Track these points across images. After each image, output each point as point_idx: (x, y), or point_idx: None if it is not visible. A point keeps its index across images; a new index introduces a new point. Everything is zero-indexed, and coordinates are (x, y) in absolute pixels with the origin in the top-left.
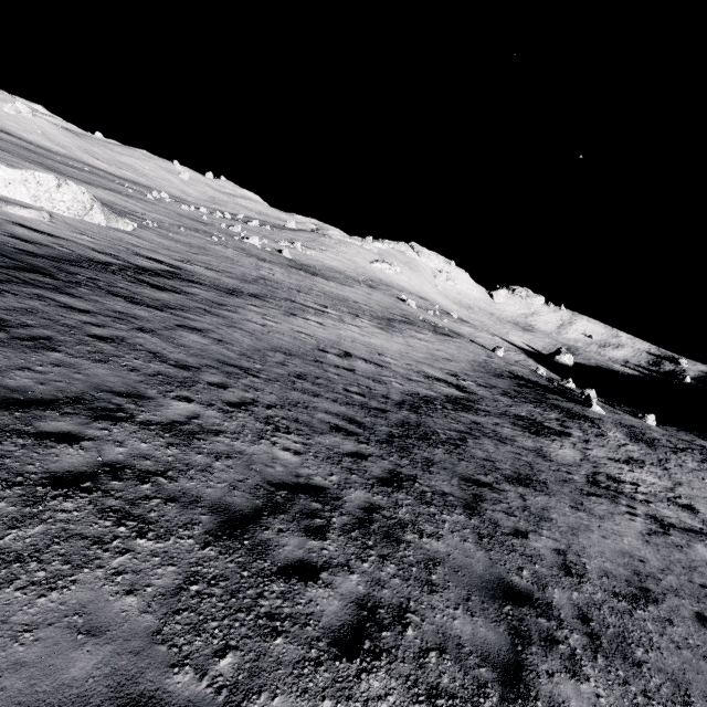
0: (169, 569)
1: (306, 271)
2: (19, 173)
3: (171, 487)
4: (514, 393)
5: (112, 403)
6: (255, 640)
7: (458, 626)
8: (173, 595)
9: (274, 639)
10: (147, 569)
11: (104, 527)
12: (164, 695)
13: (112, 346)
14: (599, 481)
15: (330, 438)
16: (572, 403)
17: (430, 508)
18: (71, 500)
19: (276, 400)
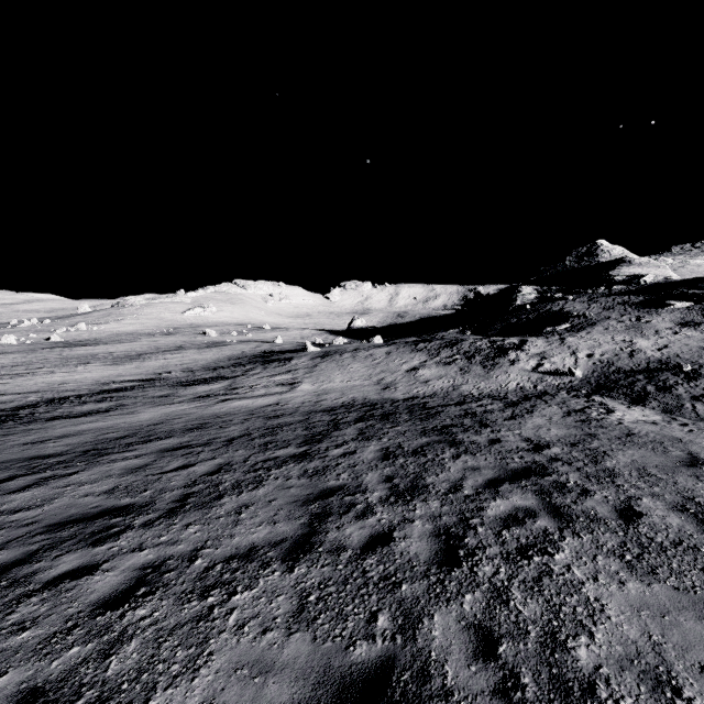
0: None
1: (71, 346)
2: None
3: None
4: (227, 366)
5: None
6: None
7: None
8: None
9: None
10: None
11: None
12: None
13: None
14: (213, 394)
15: None
16: (294, 353)
17: None
18: None
19: None
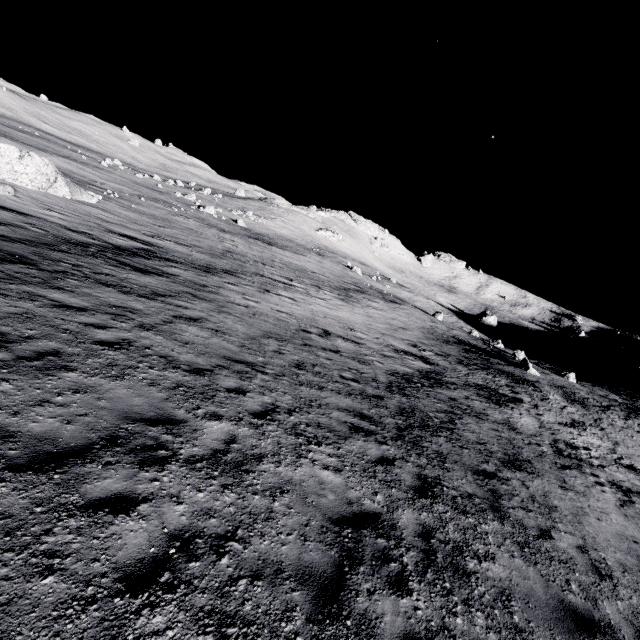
0: None
1: (262, 240)
2: None
3: (249, 555)
4: (466, 361)
5: (148, 437)
6: None
7: None
8: None
9: None
10: None
11: None
12: None
13: (122, 353)
14: (561, 449)
15: (355, 442)
16: (512, 367)
17: (468, 519)
18: (158, 611)
19: (292, 401)
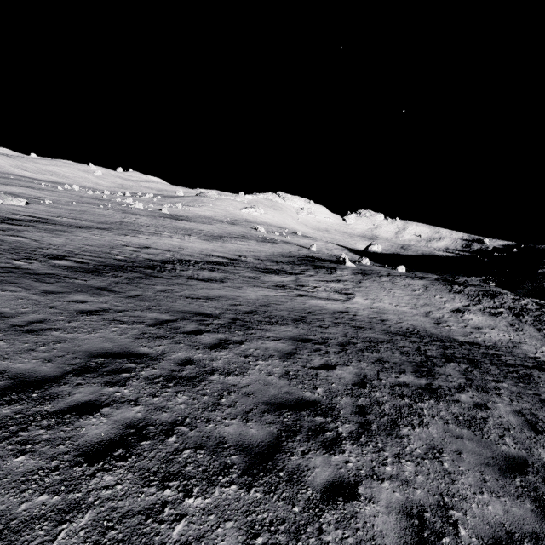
0: None
1: (174, 218)
2: None
3: None
4: (285, 262)
5: None
6: None
7: (45, 287)
8: None
9: None
10: None
11: None
12: None
13: None
14: (286, 286)
15: (66, 262)
16: (334, 264)
17: (98, 277)
18: None
19: (45, 254)
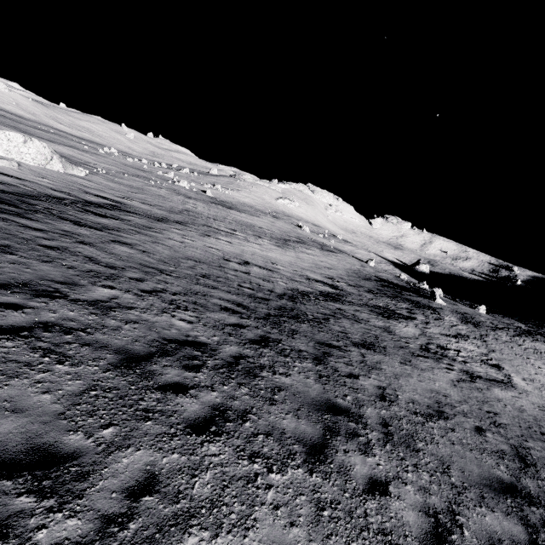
0: (77, 382)
1: (223, 205)
2: None
3: (88, 338)
4: (376, 291)
5: (51, 287)
6: (132, 421)
7: (286, 423)
8: (77, 396)
9: (146, 422)
10: (61, 381)
11: (33, 357)
12: (60, 444)
13: (57, 252)
14: (430, 348)
15: (219, 314)
16: (421, 298)
17: (286, 359)
18: (11, 342)
19: (181, 290)
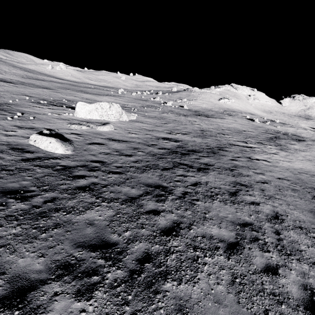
0: None
1: (202, 115)
2: (93, 106)
3: None
4: None
5: None
6: None
7: None
8: None
9: None
10: None
11: None
12: None
13: None
14: None
15: None
16: None
17: None
18: None
19: None
